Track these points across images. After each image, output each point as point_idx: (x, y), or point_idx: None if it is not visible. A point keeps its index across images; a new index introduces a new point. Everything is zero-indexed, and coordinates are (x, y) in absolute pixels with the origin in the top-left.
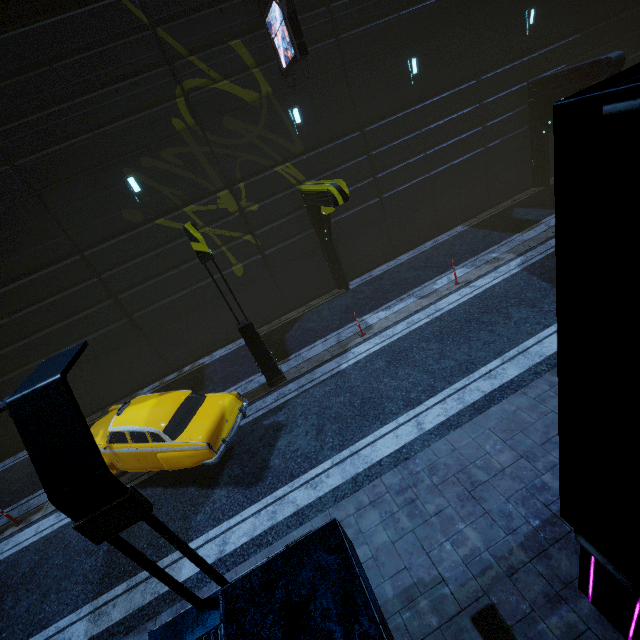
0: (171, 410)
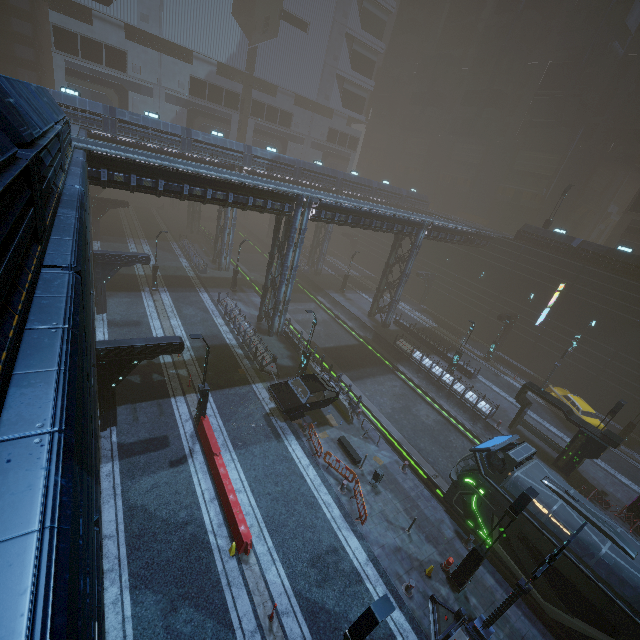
0: (588, 410)
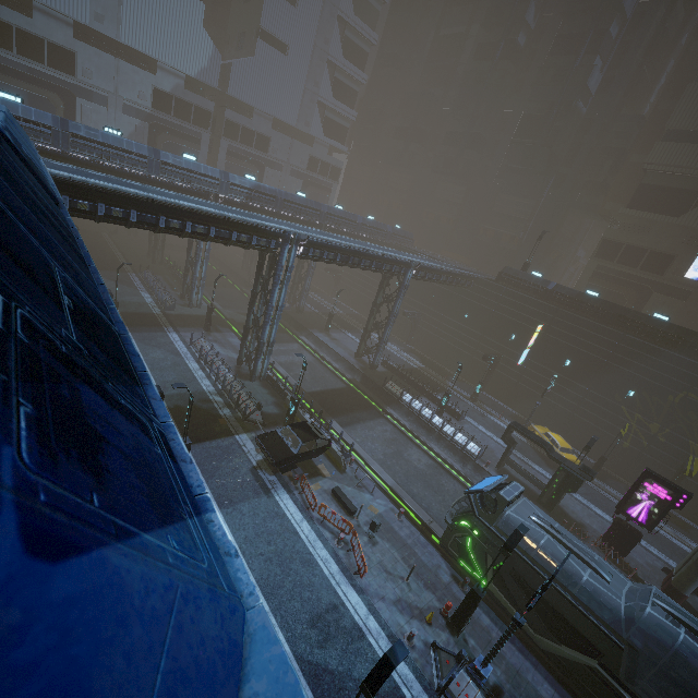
0: (566, 446)
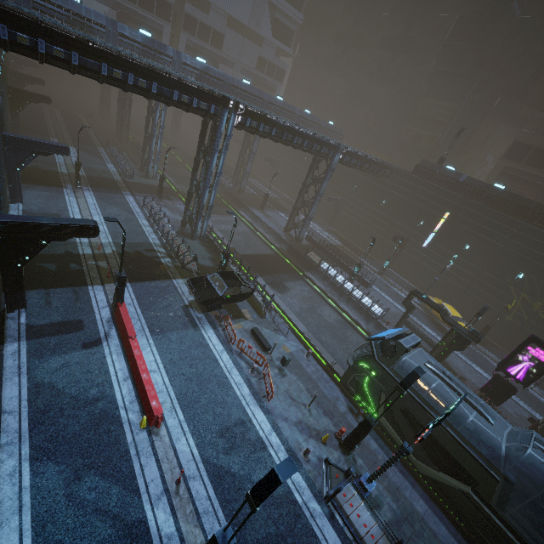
0: (457, 315)
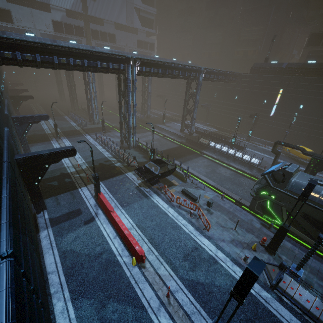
0: (309, 151)
